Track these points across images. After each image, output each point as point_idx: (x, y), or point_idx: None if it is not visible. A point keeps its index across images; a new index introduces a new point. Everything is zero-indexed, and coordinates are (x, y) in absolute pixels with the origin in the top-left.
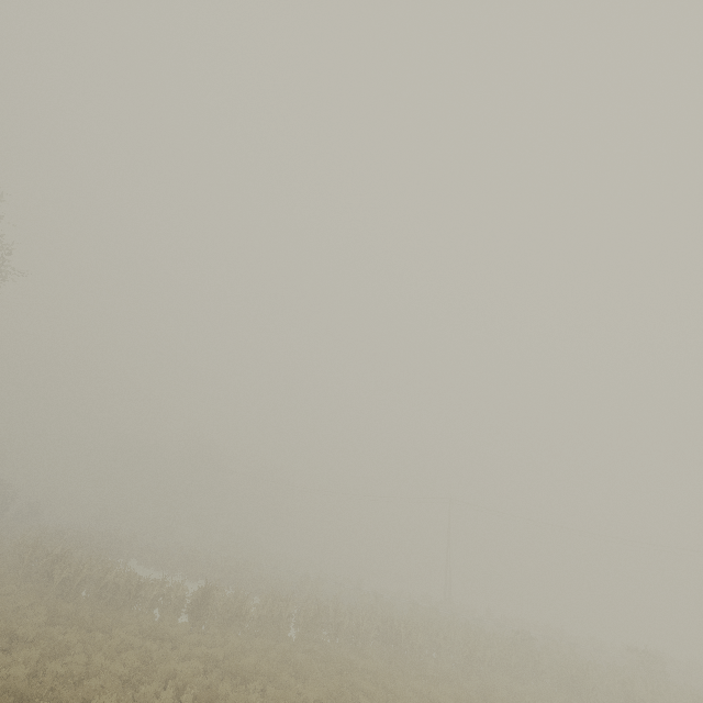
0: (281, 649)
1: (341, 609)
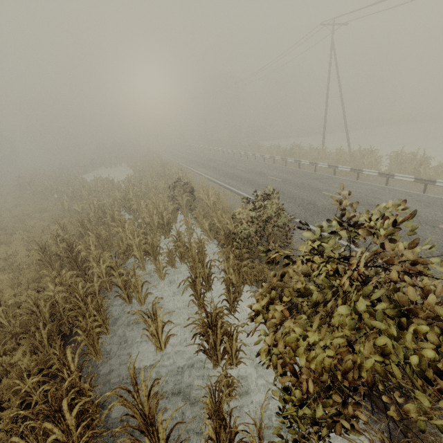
0: (7, 206)
1: (81, 181)
